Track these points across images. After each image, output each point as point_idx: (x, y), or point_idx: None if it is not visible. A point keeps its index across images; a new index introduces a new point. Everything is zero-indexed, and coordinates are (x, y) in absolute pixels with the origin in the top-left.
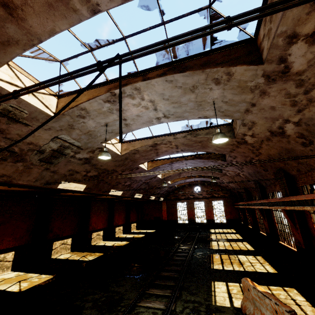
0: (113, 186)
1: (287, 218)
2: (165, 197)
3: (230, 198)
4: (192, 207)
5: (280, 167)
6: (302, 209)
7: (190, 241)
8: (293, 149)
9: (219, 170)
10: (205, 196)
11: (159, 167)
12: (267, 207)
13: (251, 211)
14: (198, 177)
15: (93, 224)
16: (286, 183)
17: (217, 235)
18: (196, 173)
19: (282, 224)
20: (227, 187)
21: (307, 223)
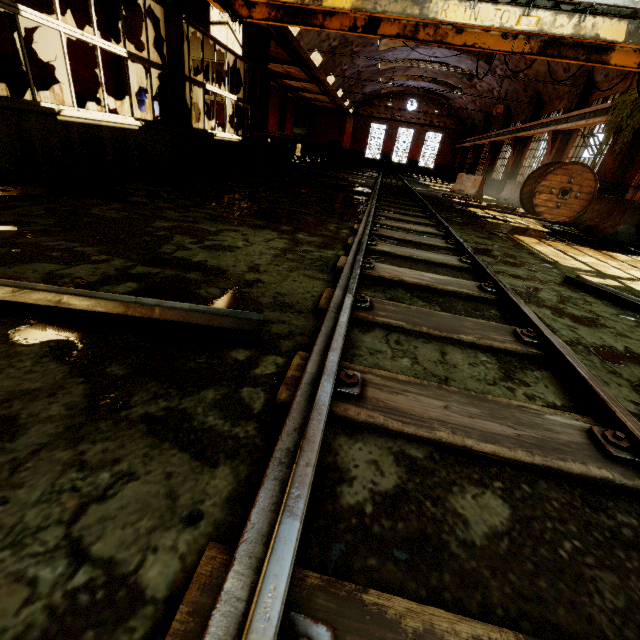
0: (334, 68)
1: (512, 147)
2: (356, 109)
3: (455, 133)
4: (393, 137)
5: (539, 89)
6: (528, 134)
7: (392, 173)
8: (557, 73)
9: (470, 77)
10: (425, 120)
11: (395, 50)
12: (501, 138)
13: (478, 150)
14: (428, 81)
15: (269, 126)
16: (533, 110)
17: (421, 177)
18: (433, 73)
19: (503, 159)
20: (459, 112)
21: (524, 151)
